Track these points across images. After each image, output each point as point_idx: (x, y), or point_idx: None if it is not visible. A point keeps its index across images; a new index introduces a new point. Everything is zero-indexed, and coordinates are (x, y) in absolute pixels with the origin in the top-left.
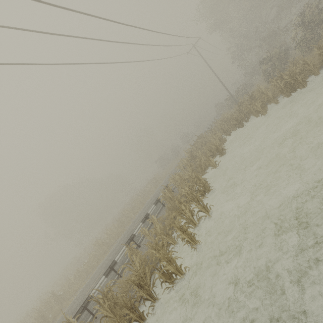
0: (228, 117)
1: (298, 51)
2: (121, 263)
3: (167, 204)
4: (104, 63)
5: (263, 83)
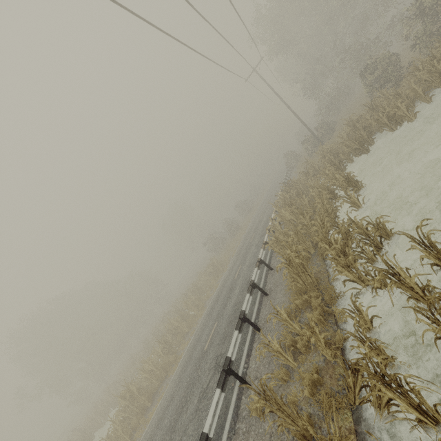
0: (332, 148)
1: (420, 47)
2: (213, 437)
3: (271, 291)
4: (149, 22)
5: (359, 110)
